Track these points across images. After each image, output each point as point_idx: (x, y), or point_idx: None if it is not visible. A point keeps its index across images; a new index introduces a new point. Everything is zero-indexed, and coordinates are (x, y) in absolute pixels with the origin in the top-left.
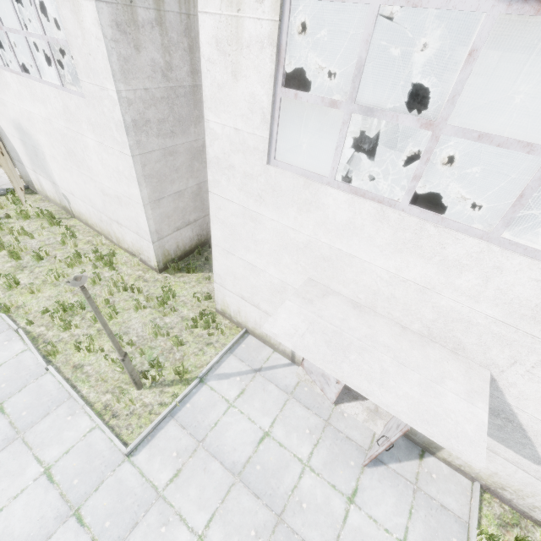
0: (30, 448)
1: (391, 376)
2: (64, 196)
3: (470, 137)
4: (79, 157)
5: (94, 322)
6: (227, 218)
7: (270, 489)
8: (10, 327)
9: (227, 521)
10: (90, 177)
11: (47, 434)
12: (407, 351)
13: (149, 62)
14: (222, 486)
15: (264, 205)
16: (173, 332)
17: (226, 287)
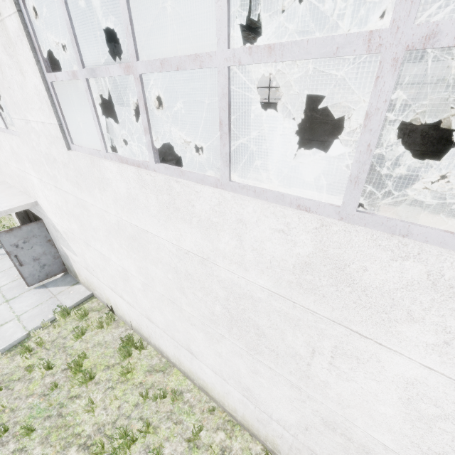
0: None
1: None
2: None
3: None
4: None
5: None
6: None
7: None
8: None
9: None
10: None
11: None
12: (5, 197)
13: None
14: None
15: None
16: None
17: None
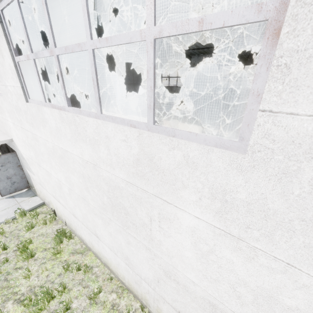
0: None
1: None
2: None
3: None
4: None
5: None
6: None
7: None
8: None
9: None
10: None
11: None
12: None
13: None
14: None
15: None
16: None
17: None
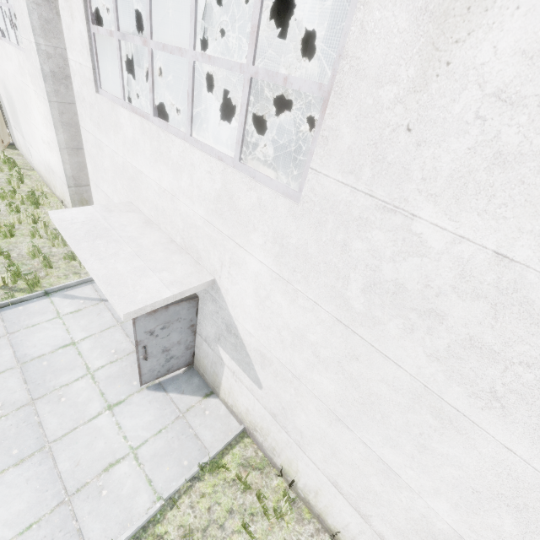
0: None
1: (117, 258)
2: (29, 149)
3: (161, 48)
4: (29, 108)
5: None
6: (91, 150)
7: (42, 380)
8: None
9: None
10: (36, 126)
11: None
12: (155, 251)
13: None
14: (1, 367)
15: (101, 133)
16: (52, 259)
17: None
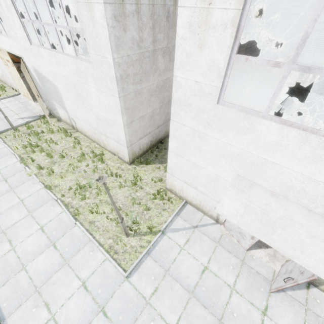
0: (73, 270)
1: (308, 246)
2: (72, 119)
3: None
4: (83, 97)
5: (97, 195)
6: (182, 136)
7: (212, 302)
8: (52, 198)
9: (189, 321)
10: (90, 109)
11: (81, 262)
12: (315, 227)
13: (130, 38)
14: (183, 299)
15: (210, 129)
16: (142, 202)
17: (175, 176)
